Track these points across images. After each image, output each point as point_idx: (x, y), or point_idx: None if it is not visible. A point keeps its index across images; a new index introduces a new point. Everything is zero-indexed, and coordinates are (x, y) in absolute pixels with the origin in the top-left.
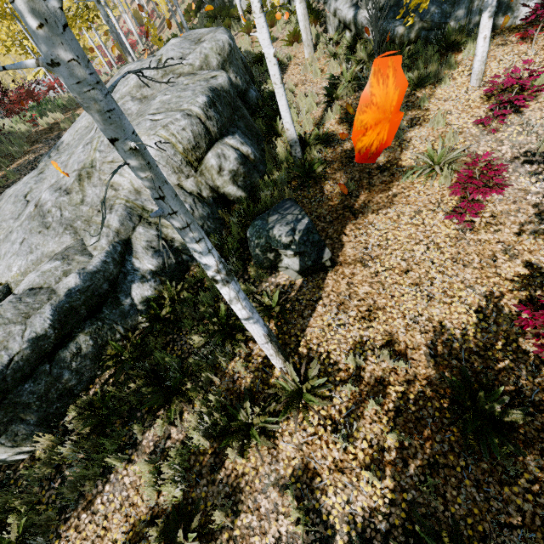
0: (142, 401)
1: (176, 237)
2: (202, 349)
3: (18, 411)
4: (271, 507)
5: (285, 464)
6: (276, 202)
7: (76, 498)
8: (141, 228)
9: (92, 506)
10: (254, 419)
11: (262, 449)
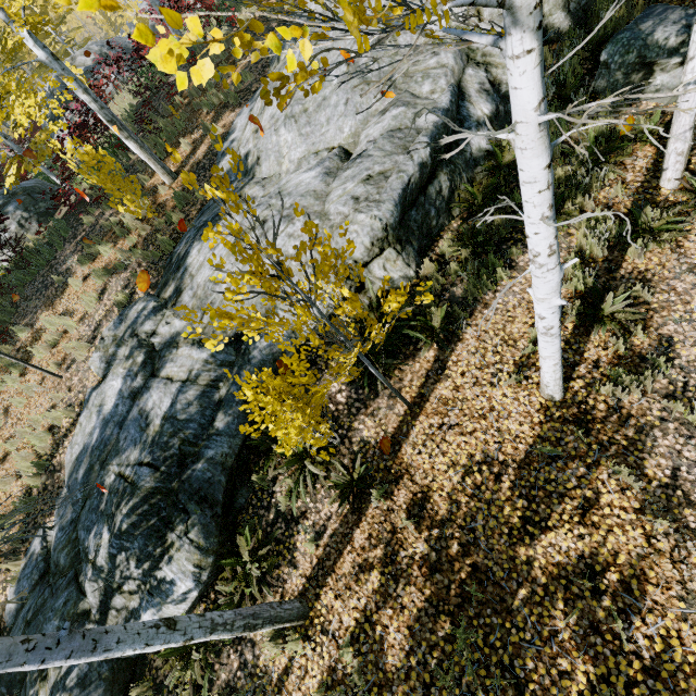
0: (513, 229)
1: (505, 80)
2: (569, 180)
3: (409, 235)
4: (689, 287)
5: (695, 258)
6: (622, 24)
7: (471, 303)
8: (470, 69)
9: (490, 306)
10: (656, 223)
11: (663, 251)
